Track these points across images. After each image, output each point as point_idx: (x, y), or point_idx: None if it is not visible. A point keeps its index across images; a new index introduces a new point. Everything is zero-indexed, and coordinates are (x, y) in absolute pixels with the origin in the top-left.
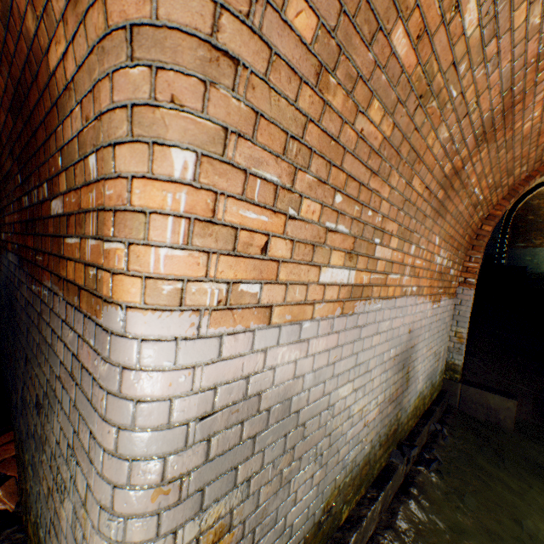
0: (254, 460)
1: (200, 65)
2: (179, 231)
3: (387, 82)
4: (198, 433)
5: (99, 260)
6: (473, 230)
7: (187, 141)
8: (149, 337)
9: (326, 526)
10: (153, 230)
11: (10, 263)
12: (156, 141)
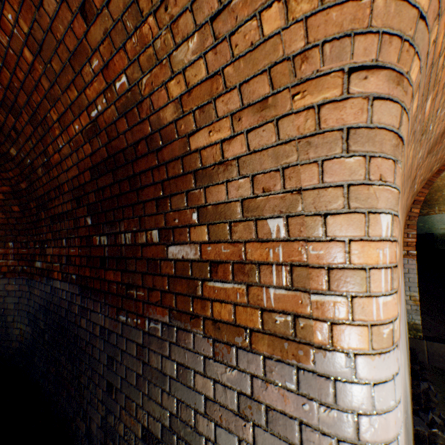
0: None
1: (392, 150)
2: (387, 280)
3: (417, 130)
4: None
5: (297, 309)
6: (406, 213)
7: (387, 207)
8: (378, 380)
9: None
10: (372, 283)
11: (57, 289)
12: (370, 210)
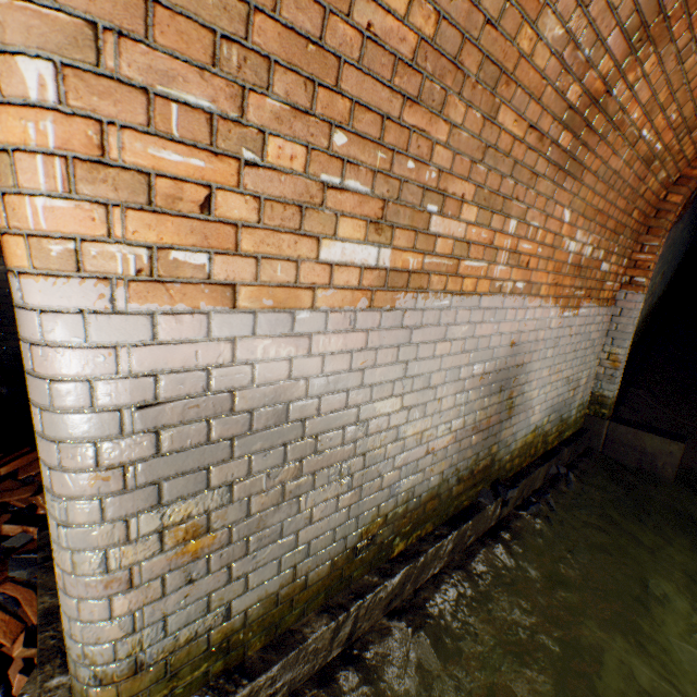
0: (236, 465)
1: None
2: (55, 175)
3: None
4: (139, 423)
5: None
6: (651, 203)
7: (35, 45)
8: (48, 308)
9: (368, 555)
10: (22, 175)
11: None
12: None
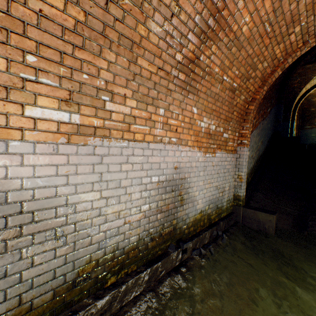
0: None
1: None
2: None
3: None
4: None
5: None
6: (242, 109)
7: None
8: None
9: (86, 285)
10: None
11: None
12: None
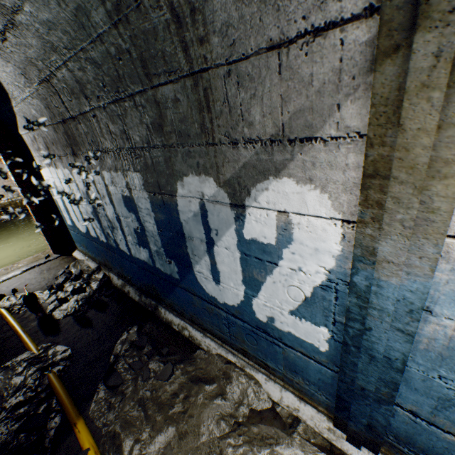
0: None
1: None
2: None
3: None
4: None
5: None
6: None
7: None
8: None
9: None
10: None
11: None
12: None
